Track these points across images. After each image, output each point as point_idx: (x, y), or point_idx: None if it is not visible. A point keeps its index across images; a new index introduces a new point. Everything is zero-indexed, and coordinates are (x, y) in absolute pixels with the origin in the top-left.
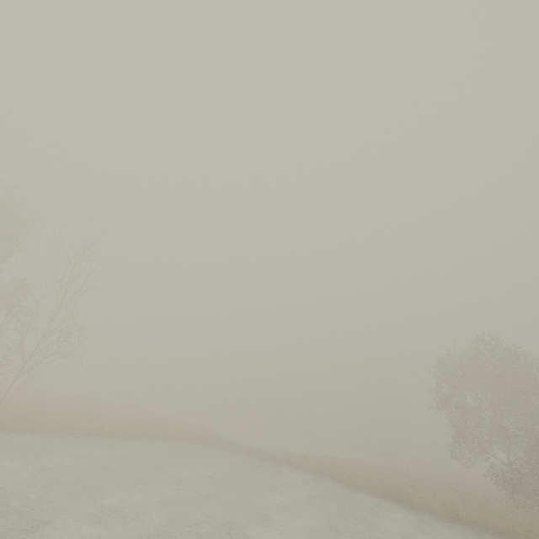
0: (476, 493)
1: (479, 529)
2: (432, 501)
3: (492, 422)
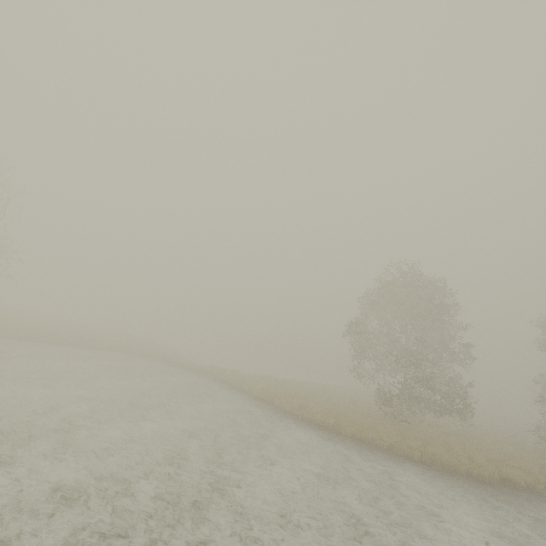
0: (370, 407)
1: (306, 422)
2: (296, 404)
3: (393, 346)
